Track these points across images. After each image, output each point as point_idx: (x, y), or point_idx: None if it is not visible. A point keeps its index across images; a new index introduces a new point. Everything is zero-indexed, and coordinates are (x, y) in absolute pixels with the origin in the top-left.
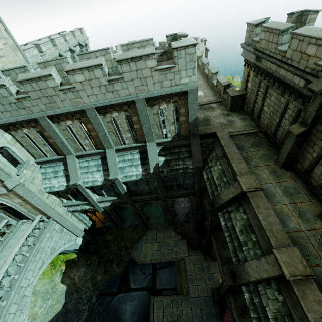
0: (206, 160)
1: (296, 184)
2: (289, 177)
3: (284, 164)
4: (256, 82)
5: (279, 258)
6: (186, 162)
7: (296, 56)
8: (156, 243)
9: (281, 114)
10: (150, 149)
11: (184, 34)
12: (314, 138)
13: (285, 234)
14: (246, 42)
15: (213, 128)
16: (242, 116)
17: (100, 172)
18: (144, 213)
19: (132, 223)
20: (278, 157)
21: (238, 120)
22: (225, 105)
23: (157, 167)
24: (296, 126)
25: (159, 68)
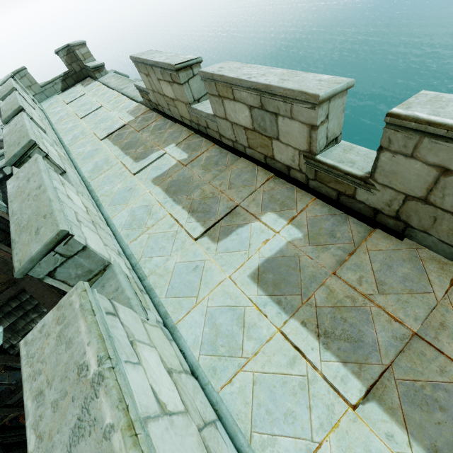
0: None
1: None
2: None
3: None
4: None
5: None
6: (43, 310)
7: None
8: None
9: None
10: None
11: None
12: None
13: None
14: None
15: None
16: None
17: None
18: None
19: None
20: None
21: None
22: None
23: None
24: None
25: None
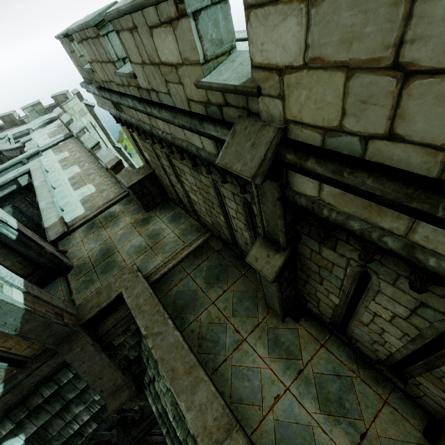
0: (140, 359)
1: (332, 356)
2: (310, 343)
3: (284, 313)
4: (150, 149)
5: None
6: (93, 398)
7: (154, 77)
8: None
9: (221, 208)
10: None
11: None
12: (312, 265)
13: None
14: (85, 78)
15: (112, 283)
16: (171, 214)
17: None
18: None
19: None
20: (267, 302)
21: (167, 226)
22: (135, 201)
23: None
24: (260, 250)
25: None
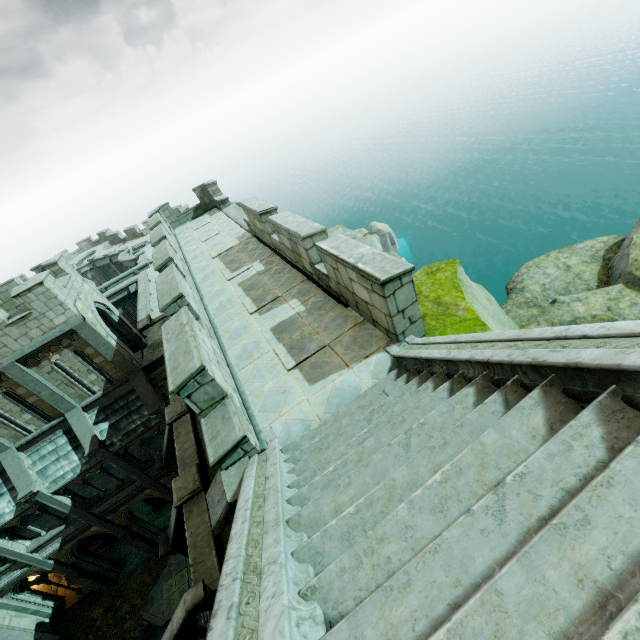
0: None
1: None
2: None
3: None
4: None
5: (174, 487)
6: (144, 413)
7: None
8: (185, 569)
9: None
10: (73, 421)
11: (51, 262)
12: None
13: (195, 455)
14: None
15: (162, 349)
16: None
17: (6, 496)
18: (145, 526)
19: (139, 558)
20: None
21: None
22: None
23: (95, 443)
24: None
25: (10, 322)
